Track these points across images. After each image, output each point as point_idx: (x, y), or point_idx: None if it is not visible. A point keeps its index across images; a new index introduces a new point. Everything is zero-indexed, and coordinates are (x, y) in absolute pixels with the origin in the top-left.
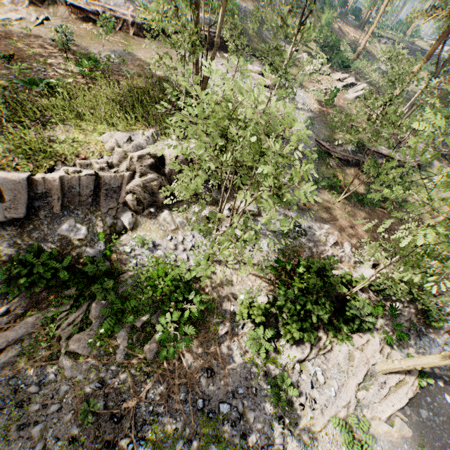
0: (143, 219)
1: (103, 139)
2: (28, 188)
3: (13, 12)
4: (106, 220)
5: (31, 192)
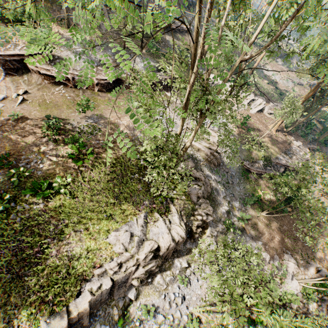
0: (143, 287)
1: (110, 241)
2: None
3: None
4: (119, 305)
5: (67, 325)
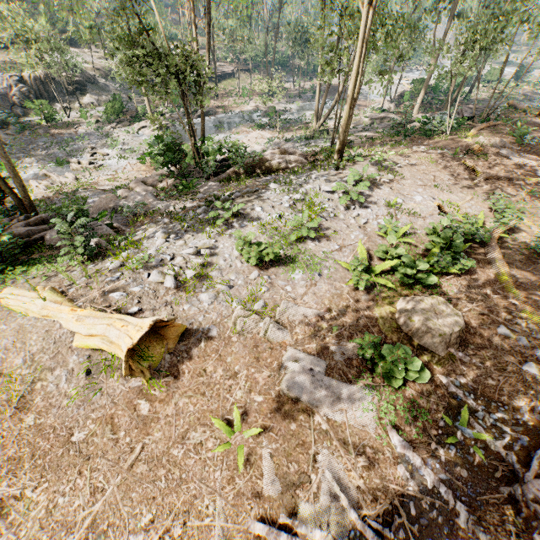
0: (29, 111)
1: None
2: None
3: None
4: (8, 110)
5: None
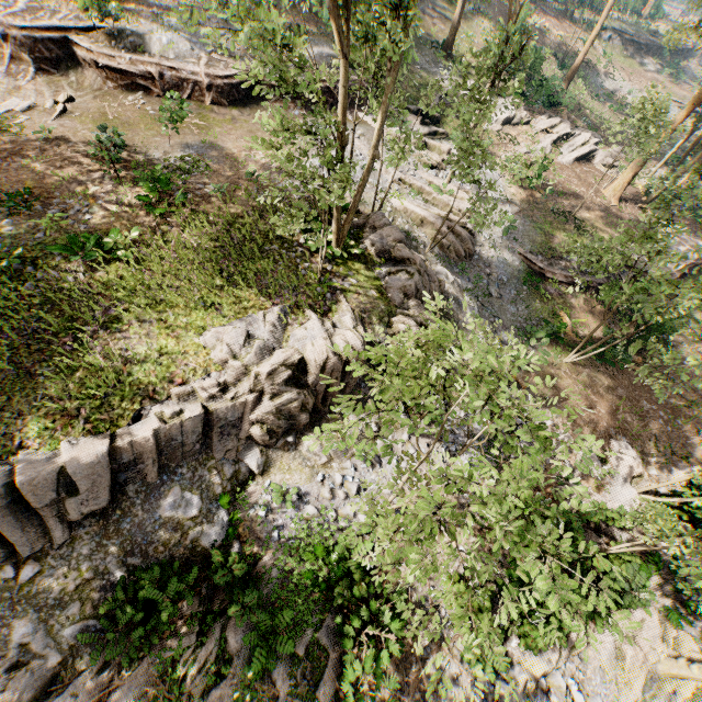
0: (278, 454)
1: (205, 343)
2: (110, 464)
3: (14, 93)
4: (224, 471)
5: (113, 464)
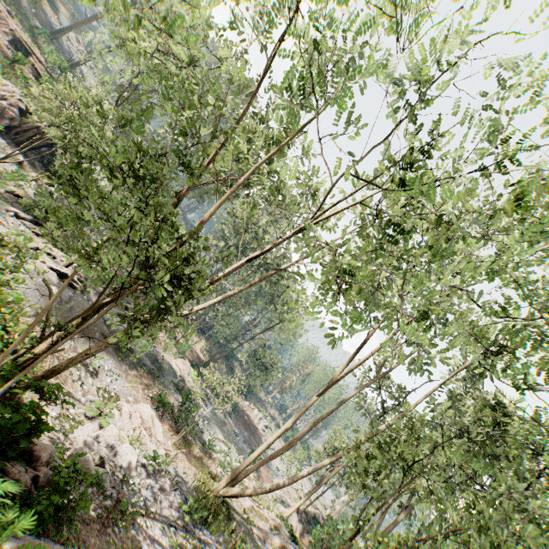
0: None
1: (5, 80)
2: None
3: None
4: None
5: None
